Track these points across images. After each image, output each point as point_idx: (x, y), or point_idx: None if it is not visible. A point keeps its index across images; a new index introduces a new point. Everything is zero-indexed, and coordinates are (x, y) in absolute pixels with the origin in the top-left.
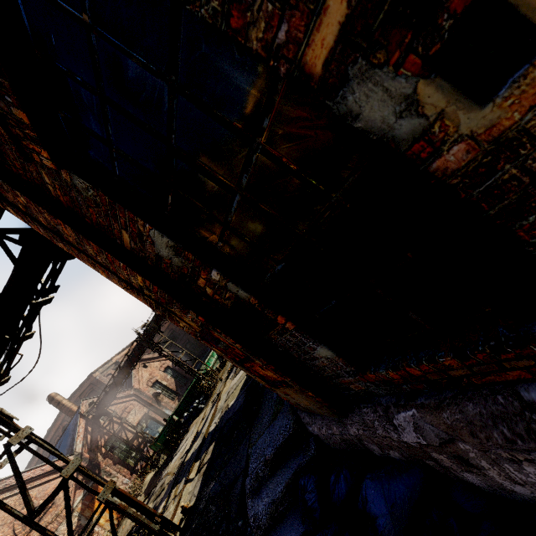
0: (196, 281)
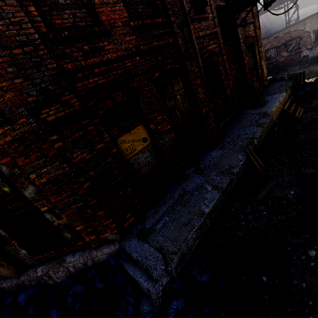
0: None
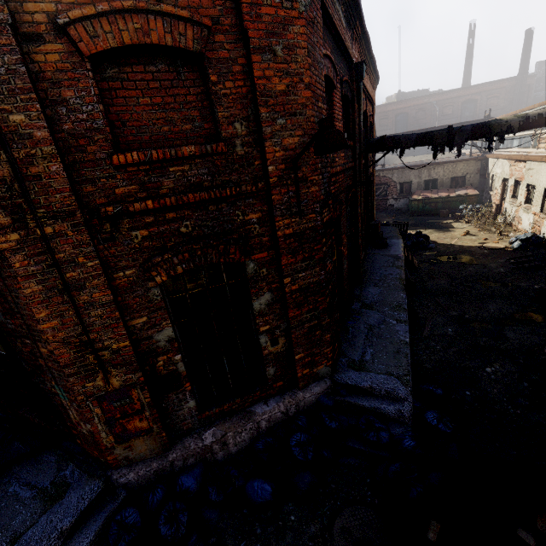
0: (159, 356)
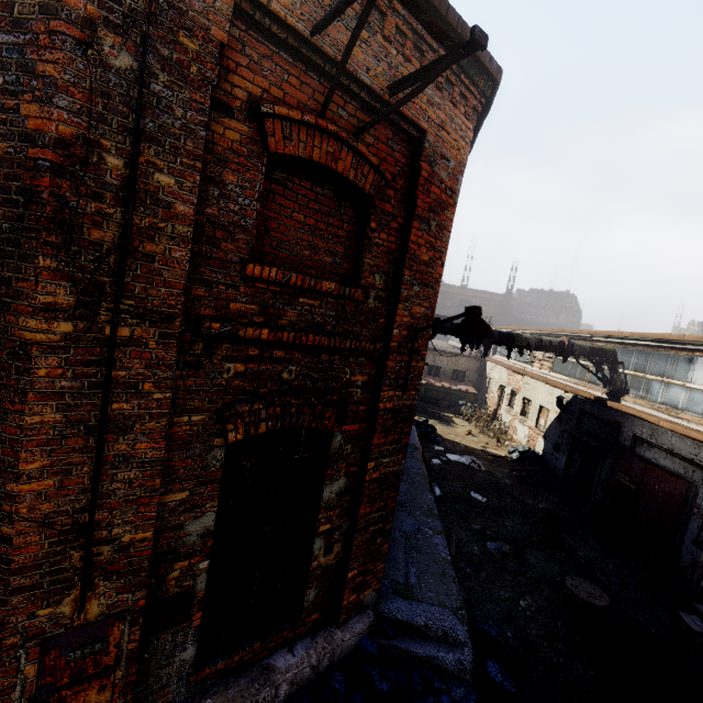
0: (177, 561)
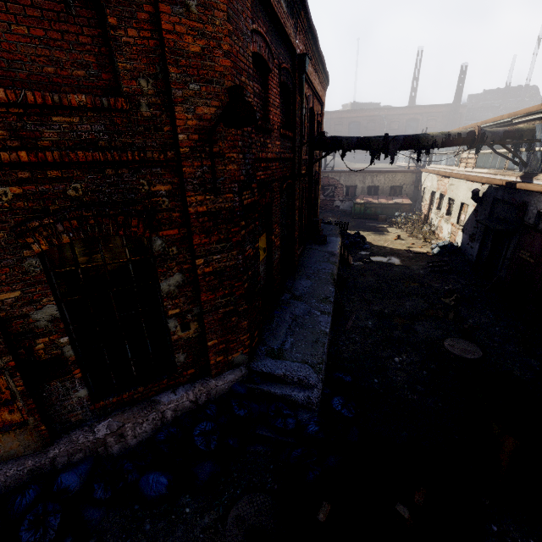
0: (38, 338)
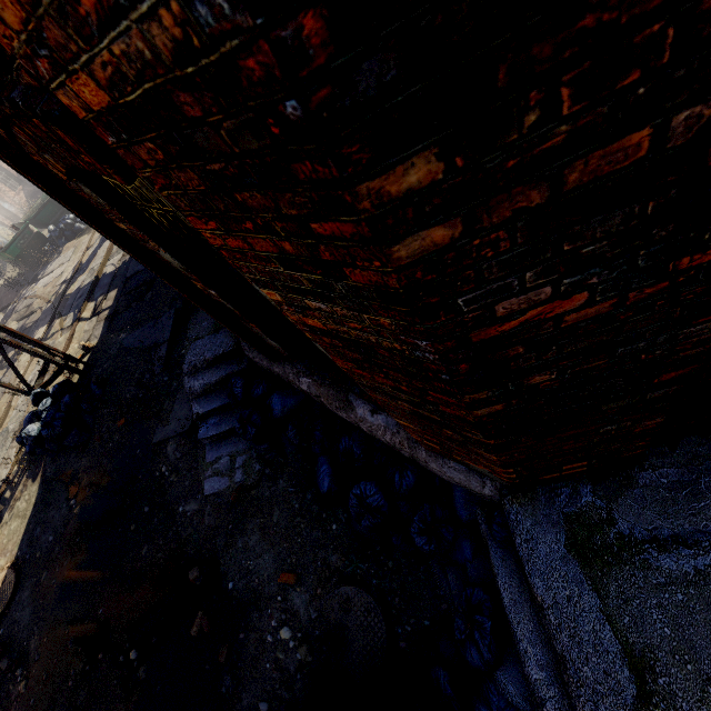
0: (190, 279)
